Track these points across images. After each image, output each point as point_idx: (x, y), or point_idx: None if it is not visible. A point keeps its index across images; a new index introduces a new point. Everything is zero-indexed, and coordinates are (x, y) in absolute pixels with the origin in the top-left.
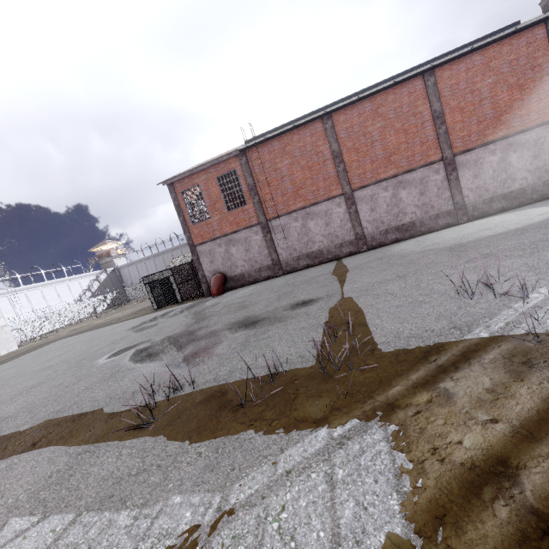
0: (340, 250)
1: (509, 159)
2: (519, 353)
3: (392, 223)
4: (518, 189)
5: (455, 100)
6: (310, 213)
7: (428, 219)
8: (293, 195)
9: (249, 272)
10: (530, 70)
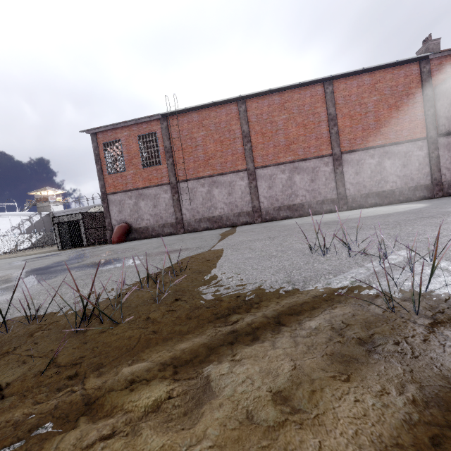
0: (238, 219)
1: (384, 164)
2: (357, 325)
3: (285, 202)
4: (389, 190)
5: (346, 108)
6: (217, 181)
7: (315, 203)
8: (204, 163)
9: (153, 226)
10: (405, 96)
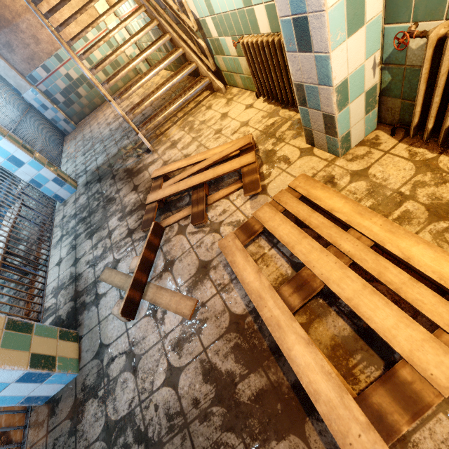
0: None
1: None
2: None
3: None
4: None
5: None
6: None
7: None
8: None
9: None
10: None
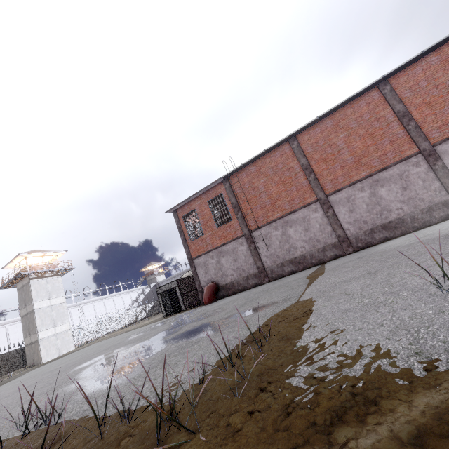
0: (324, 254)
1: None
2: None
3: (376, 222)
4: None
5: (418, 98)
6: (289, 221)
7: (419, 213)
8: (271, 207)
9: (237, 280)
10: None
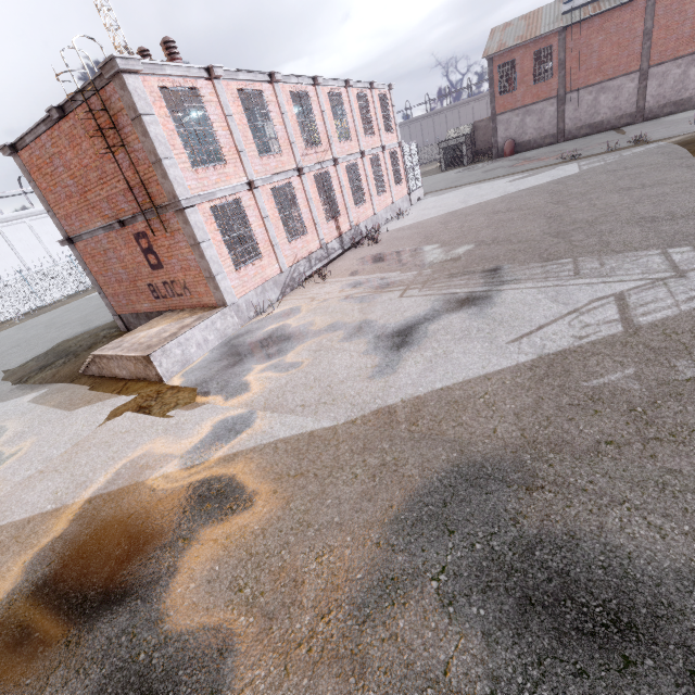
0: (619, 122)
1: None
2: None
3: (672, 98)
4: None
5: None
6: (605, 87)
7: None
8: (596, 70)
9: (535, 139)
10: None
